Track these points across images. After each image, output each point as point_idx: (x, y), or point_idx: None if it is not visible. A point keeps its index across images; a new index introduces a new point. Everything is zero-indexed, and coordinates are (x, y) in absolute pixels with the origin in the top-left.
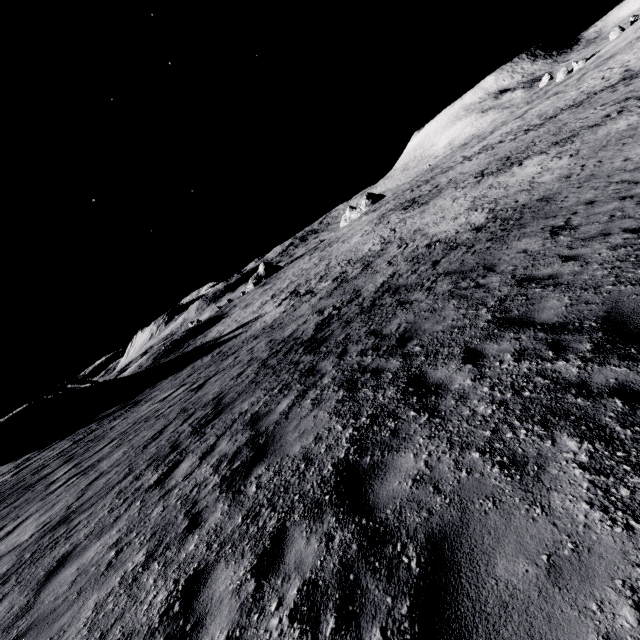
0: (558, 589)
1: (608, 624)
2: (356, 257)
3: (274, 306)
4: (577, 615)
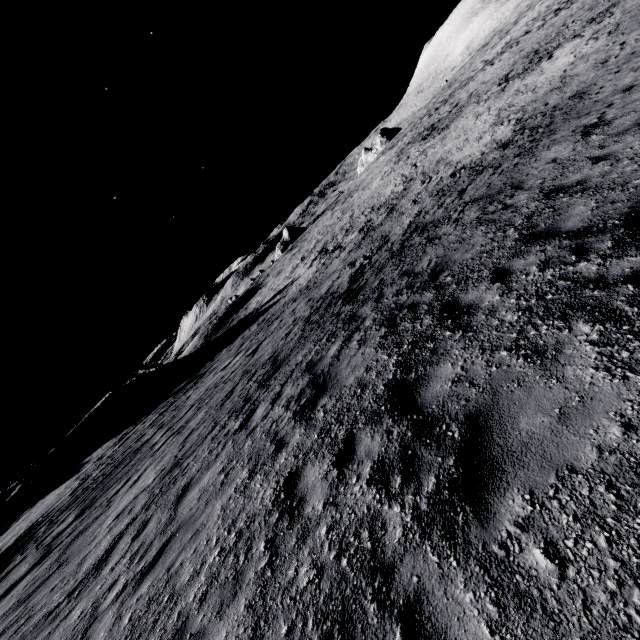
0: (566, 427)
1: (600, 439)
2: (379, 202)
3: (305, 268)
4: (578, 439)
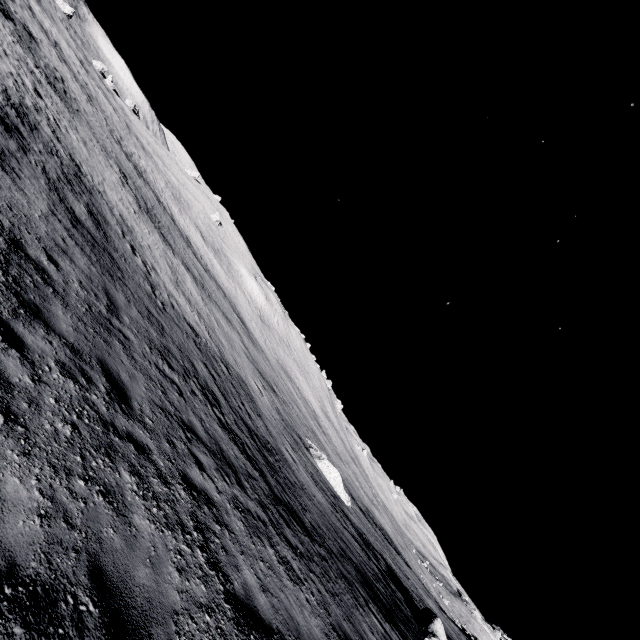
0: None
1: None
2: None
3: None
4: None
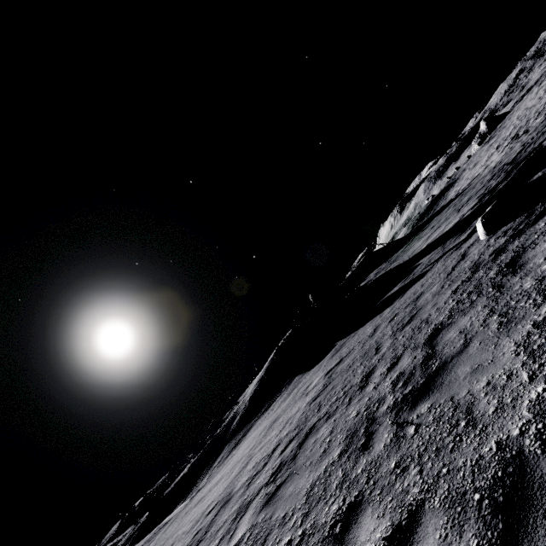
0: None
1: None
2: None
3: (497, 155)
4: None
